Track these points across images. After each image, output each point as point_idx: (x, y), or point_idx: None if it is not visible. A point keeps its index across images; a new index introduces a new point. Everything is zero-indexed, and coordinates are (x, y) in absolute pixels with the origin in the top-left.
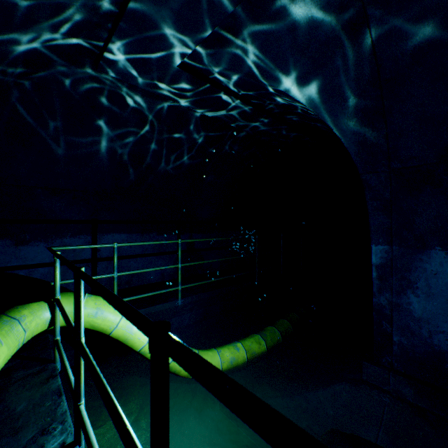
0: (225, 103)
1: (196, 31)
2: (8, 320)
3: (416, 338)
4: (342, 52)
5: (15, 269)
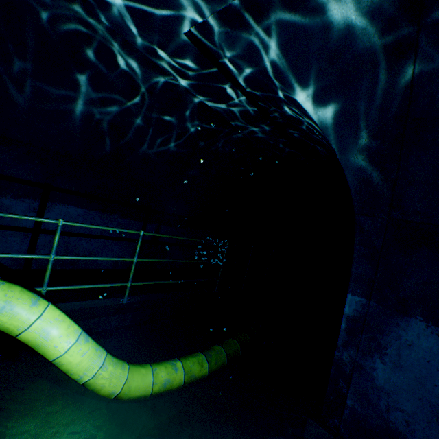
0: (228, 95)
1: None
2: None
3: (371, 408)
4: (376, 73)
5: None
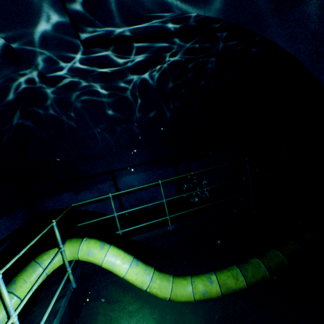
0: (154, 49)
1: (53, 14)
2: (34, 265)
3: None
4: None
5: (79, 207)
